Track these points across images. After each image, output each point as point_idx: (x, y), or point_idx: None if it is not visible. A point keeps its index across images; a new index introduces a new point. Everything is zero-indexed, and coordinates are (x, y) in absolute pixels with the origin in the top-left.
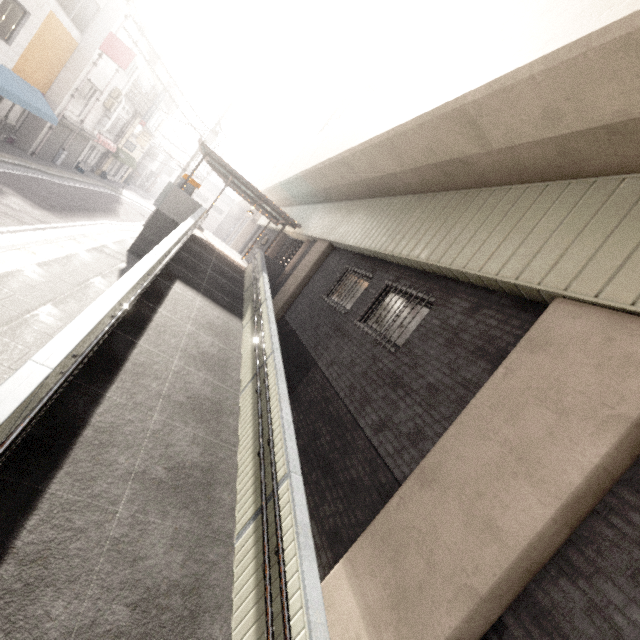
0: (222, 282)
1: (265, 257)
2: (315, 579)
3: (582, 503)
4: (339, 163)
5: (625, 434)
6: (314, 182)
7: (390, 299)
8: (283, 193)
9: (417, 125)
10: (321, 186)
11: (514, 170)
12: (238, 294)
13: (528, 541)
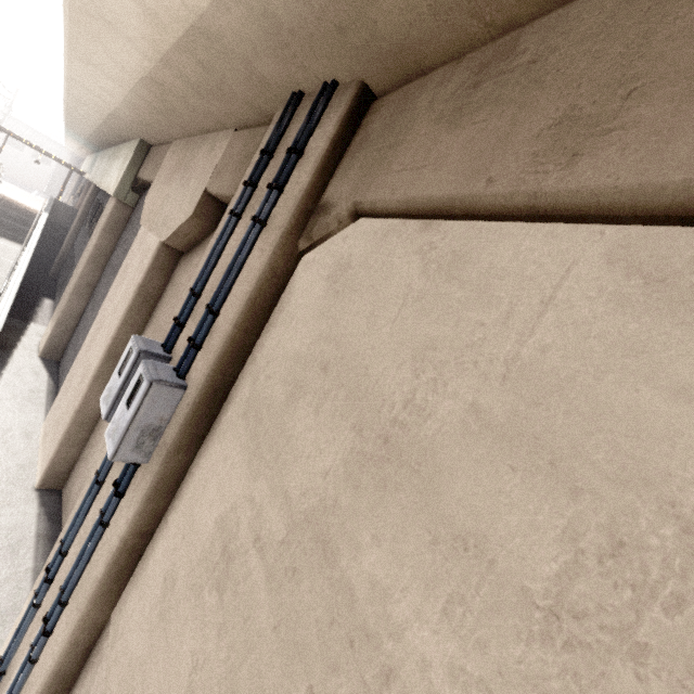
0: (8, 223)
1: (58, 202)
2: (11, 301)
3: (99, 259)
4: (69, 122)
5: (101, 234)
6: (77, 134)
7: (98, 213)
8: (76, 141)
9: (66, 109)
10: (83, 137)
11: (115, 136)
12: (26, 232)
13: (80, 273)
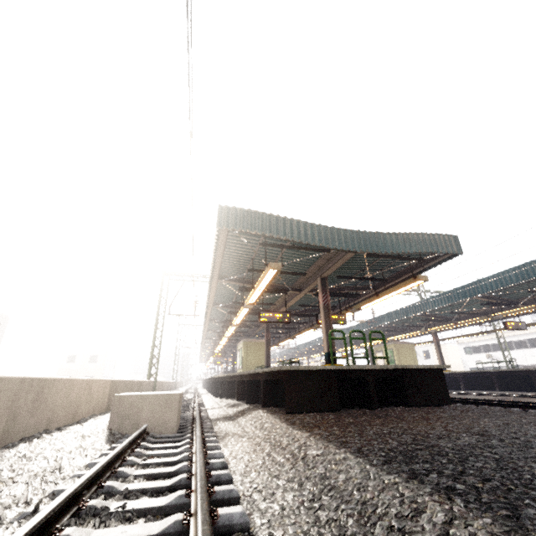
0: None
1: None
2: None
3: None
4: None
5: None
6: None
7: None
8: None
9: None
10: None
11: None
12: None
13: None
